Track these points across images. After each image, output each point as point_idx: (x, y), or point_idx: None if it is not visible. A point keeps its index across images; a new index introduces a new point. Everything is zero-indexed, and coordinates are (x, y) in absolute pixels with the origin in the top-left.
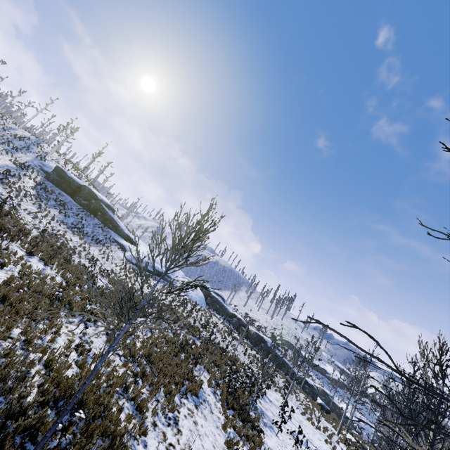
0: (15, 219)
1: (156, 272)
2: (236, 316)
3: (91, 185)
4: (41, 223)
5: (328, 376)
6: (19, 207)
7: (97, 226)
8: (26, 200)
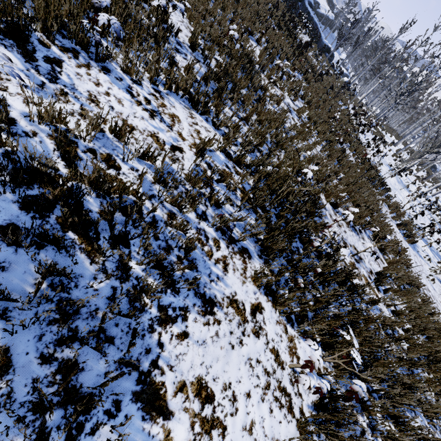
0: None
1: None
2: None
3: None
4: None
5: (317, 12)
6: None
7: None
8: None
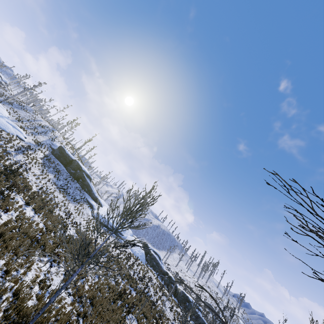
0: (24, 178)
1: (108, 230)
2: (168, 273)
3: (79, 160)
4: (40, 182)
5: None
6: (29, 170)
7: (77, 189)
8: (35, 166)
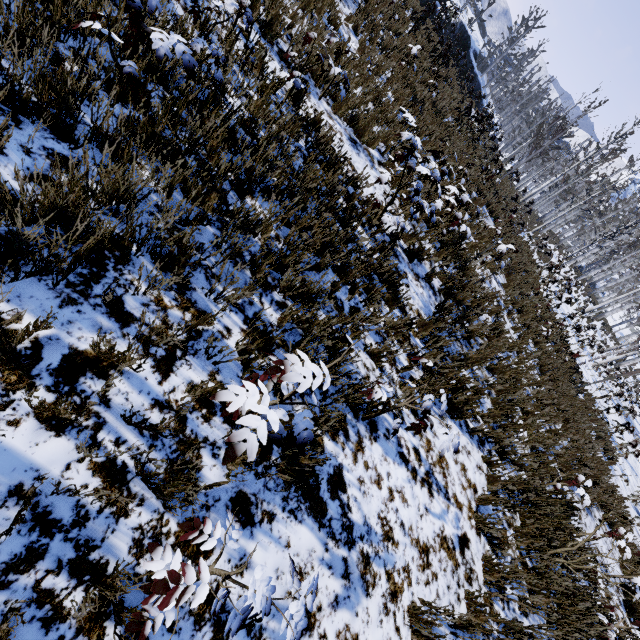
0: None
1: None
2: None
3: None
4: None
5: None
6: None
7: None
8: None
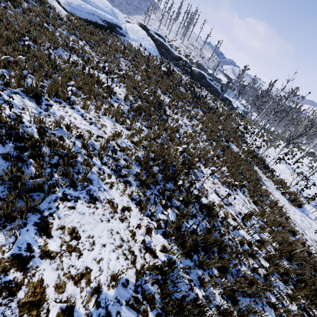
0: None
1: None
2: (182, 58)
3: None
4: None
5: (221, 83)
6: None
7: None
8: None
